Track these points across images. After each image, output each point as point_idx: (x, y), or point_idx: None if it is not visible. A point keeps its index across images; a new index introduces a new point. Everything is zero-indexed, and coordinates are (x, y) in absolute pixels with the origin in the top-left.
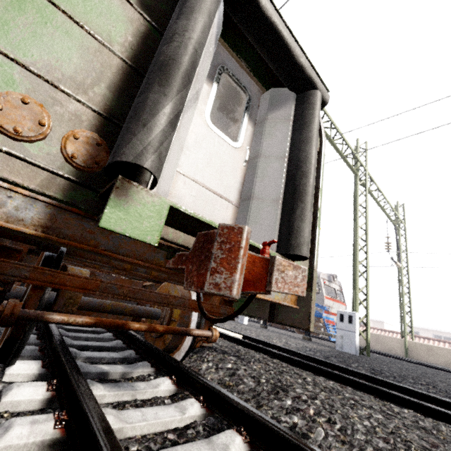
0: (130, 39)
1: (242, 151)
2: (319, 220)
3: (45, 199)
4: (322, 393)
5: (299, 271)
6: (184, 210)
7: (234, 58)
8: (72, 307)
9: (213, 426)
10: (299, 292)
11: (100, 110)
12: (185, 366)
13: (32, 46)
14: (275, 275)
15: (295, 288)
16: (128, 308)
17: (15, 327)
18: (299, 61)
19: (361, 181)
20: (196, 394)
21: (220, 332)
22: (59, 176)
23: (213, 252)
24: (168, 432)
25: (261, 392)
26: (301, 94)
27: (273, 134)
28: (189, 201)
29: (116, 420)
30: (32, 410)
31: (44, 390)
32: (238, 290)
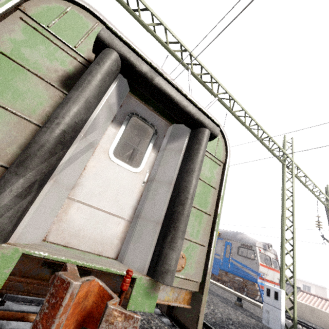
0: (48, 110)
1: (142, 174)
2: (218, 224)
3: None
4: None
5: (130, 321)
6: (38, 254)
7: (144, 105)
8: None
9: None
10: None
11: (8, 164)
12: None
13: None
14: (102, 326)
15: None
16: None
17: None
18: (186, 110)
19: (288, 169)
20: None
21: None
22: None
23: (43, 303)
24: None
25: None
26: (194, 130)
27: (167, 162)
28: (79, 223)
29: None
30: None
31: None
32: None
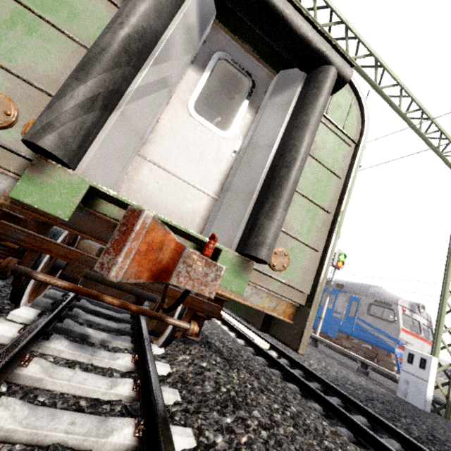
0: None
1: (232, 141)
2: (340, 225)
3: (15, 176)
4: (289, 428)
5: (212, 269)
6: (106, 191)
7: (237, 42)
8: (78, 275)
9: (134, 412)
10: (205, 292)
11: None
12: (150, 349)
13: (17, 54)
14: (179, 267)
15: (202, 287)
16: (127, 286)
17: (14, 278)
18: (301, 33)
19: None
20: (141, 377)
21: (244, 335)
22: (22, 157)
23: (113, 233)
24: (86, 399)
25: (211, 399)
26: (311, 73)
27: (268, 121)
28: (153, 188)
29: (41, 371)
30: (3, 343)
31: (16, 331)
32: (118, 273)
